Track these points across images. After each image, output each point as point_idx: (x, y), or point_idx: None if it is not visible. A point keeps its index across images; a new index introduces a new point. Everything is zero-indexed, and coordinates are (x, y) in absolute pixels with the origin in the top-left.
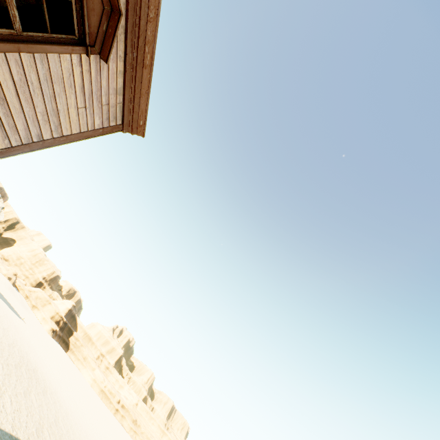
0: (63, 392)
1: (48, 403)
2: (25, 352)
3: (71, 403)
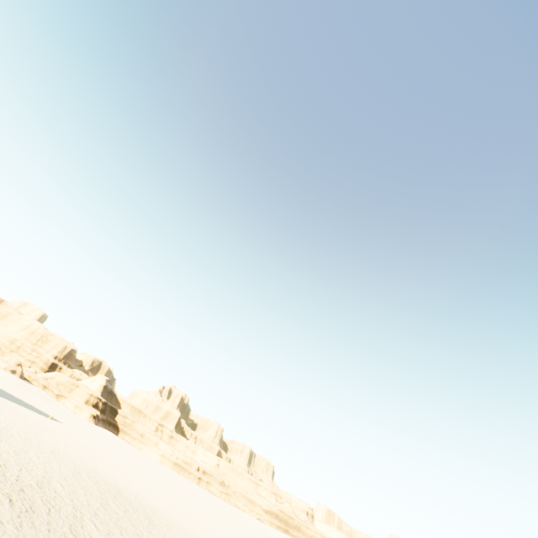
0: (157, 498)
1: (165, 536)
2: (93, 471)
3: (173, 508)
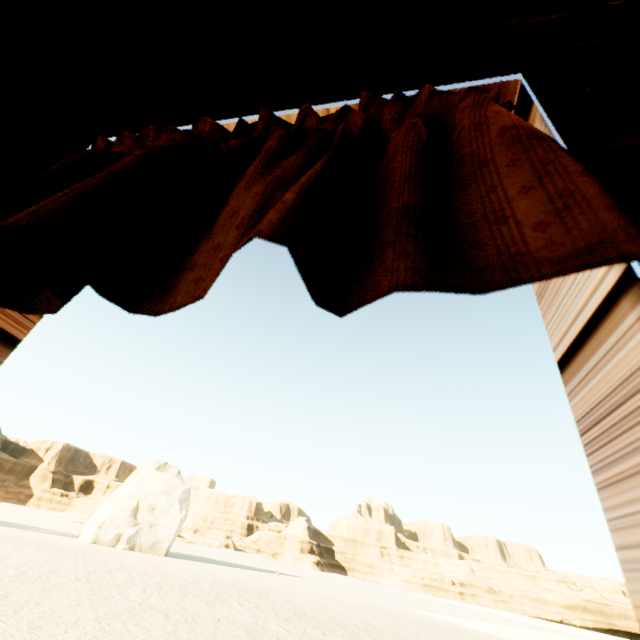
0: (451, 619)
1: None
2: (379, 608)
3: (475, 625)
